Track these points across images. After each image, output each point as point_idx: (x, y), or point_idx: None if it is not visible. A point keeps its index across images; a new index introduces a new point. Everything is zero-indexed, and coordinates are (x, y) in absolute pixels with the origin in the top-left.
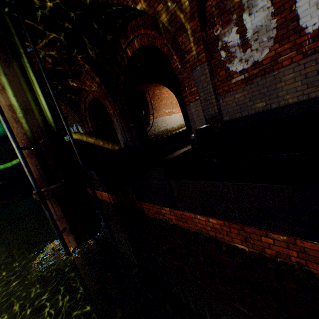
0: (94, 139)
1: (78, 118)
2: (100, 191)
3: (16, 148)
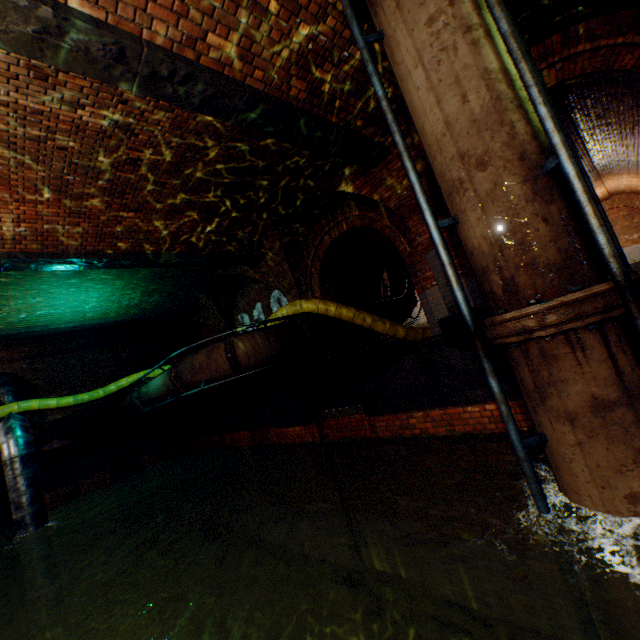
0: (353, 311)
1: (293, 279)
2: (467, 401)
3: (564, 147)
